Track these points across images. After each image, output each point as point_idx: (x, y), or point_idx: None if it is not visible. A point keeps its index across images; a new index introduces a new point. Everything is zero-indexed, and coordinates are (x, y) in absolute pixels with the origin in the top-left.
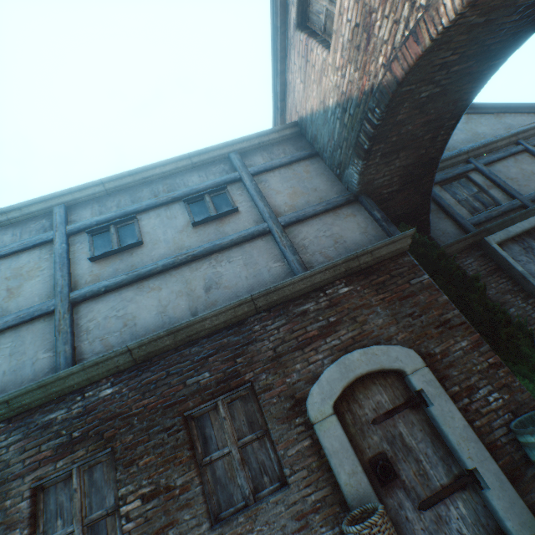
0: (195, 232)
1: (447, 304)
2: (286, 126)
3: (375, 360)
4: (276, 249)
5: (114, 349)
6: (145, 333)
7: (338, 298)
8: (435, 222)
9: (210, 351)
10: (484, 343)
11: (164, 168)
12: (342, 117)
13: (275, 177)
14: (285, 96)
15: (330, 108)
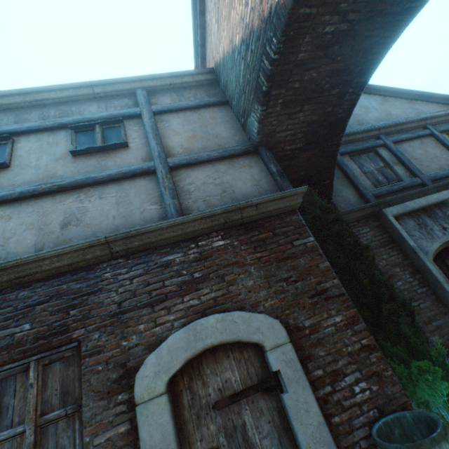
0: (73, 162)
1: (328, 272)
2: (201, 71)
3: (233, 329)
4: (157, 190)
5: None
6: None
7: (210, 252)
8: (339, 189)
9: (41, 298)
10: (360, 320)
11: (61, 93)
12: (246, 56)
13: (178, 119)
14: (205, 41)
15: (237, 46)
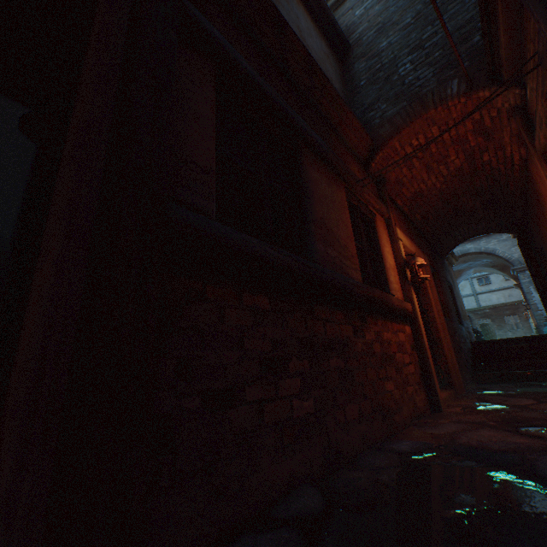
0: (505, 282)
1: None
2: None
3: None
4: None
5: (489, 305)
6: (493, 303)
7: None
8: None
9: (508, 308)
10: None
11: None
12: None
13: None
14: None
15: None
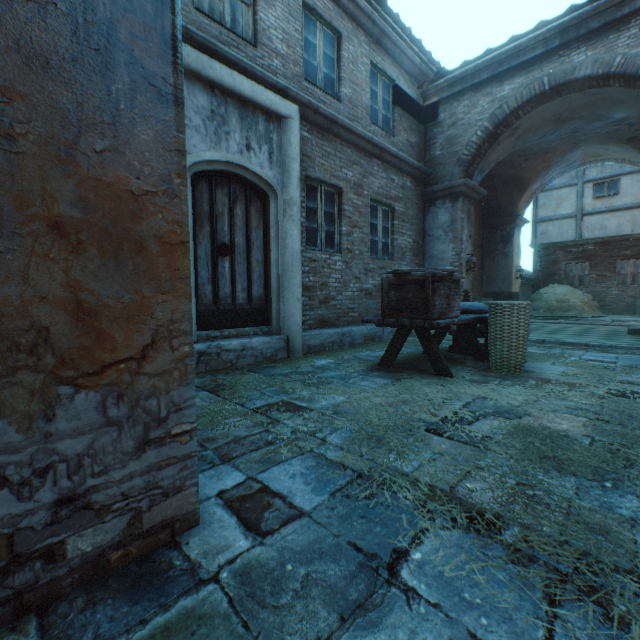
0: None
1: None
2: None
3: None
4: None
5: (597, 237)
6: (608, 233)
7: None
8: None
9: (632, 245)
10: None
11: None
12: None
13: None
14: None
15: None
